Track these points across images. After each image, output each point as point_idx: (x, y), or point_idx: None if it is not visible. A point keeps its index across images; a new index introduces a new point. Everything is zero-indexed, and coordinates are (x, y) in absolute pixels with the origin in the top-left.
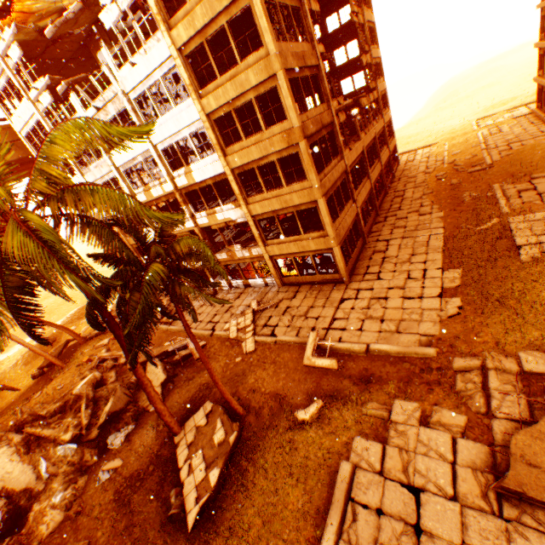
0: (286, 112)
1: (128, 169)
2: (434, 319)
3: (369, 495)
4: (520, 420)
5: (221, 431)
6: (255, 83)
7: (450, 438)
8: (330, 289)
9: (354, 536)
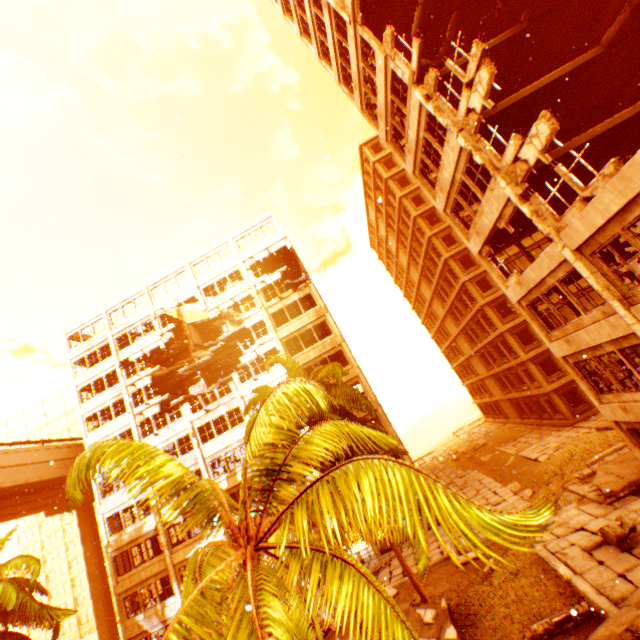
0: (366, 393)
1: (215, 458)
2: (523, 501)
3: (561, 544)
4: (595, 488)
5: (428, 610)
6: (345, 380)
7: (574, 508)
8: (431, 531)
9: (570, 556)
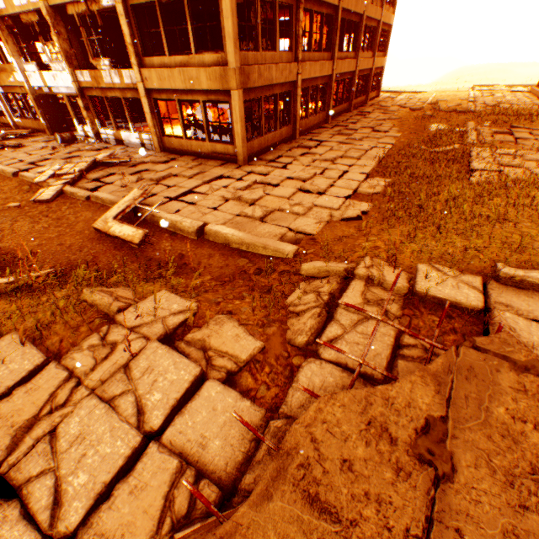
0: None
1: None
2: (322, 218)
3: None
4: (364, 373)
5: None
6: None
7: (192, 377)
8: (217, 165)
9: None
